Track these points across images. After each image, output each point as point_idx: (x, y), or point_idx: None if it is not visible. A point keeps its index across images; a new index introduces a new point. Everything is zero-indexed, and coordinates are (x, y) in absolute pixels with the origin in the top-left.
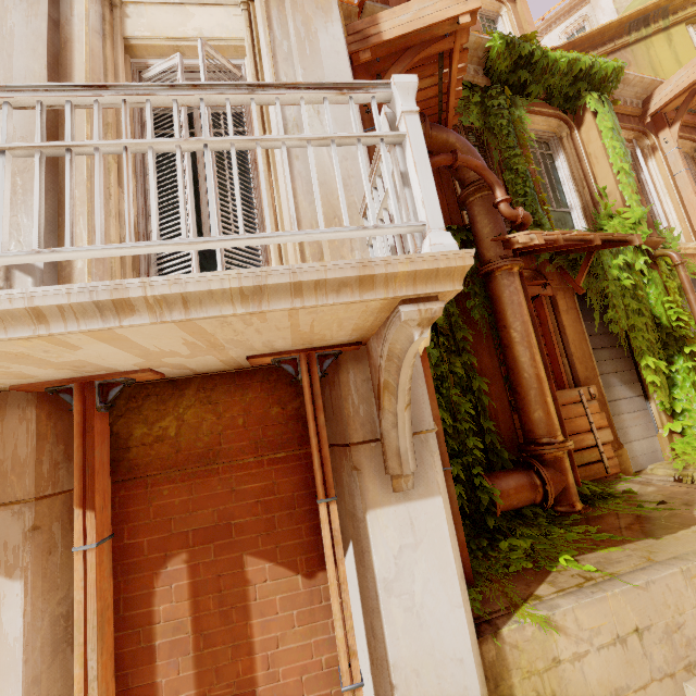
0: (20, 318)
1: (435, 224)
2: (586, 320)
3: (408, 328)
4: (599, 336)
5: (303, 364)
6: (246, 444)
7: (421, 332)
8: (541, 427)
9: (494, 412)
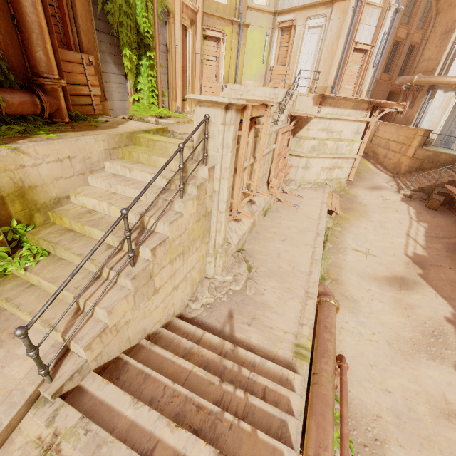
0: None
1: None
2: (95, 4)
3: None
4: (103, 23)
5: None
6: None
7: None
8: (42, 66)
9: (4, 45)
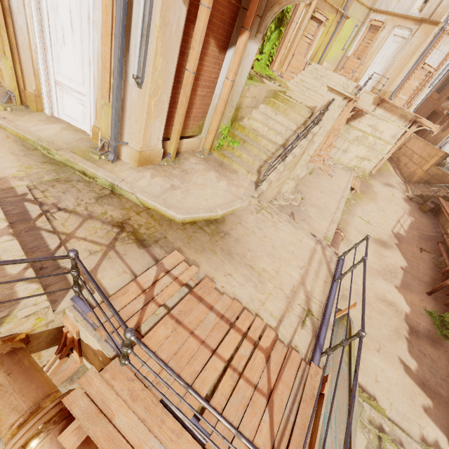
0: None
1: None
2: None
3: None
4: None
5: None
6: None
7: (309, 2)
8: None
9: None
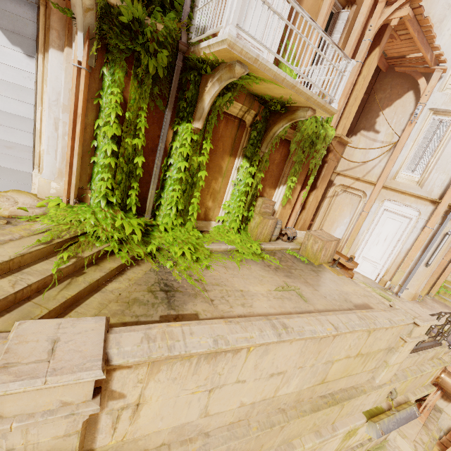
0: None
1: None
2: None
3: None
4: None
5: None
6: None
7: None
8: None
9: None
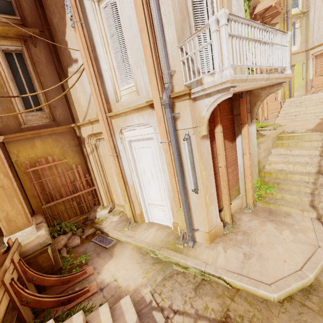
0: (260, 80)
1: (289, 68)
2: None
3: (280, 87)
4: None
5: (245, 94)
6: (222, 115)
7: (283, 88)
8: None
9: None
